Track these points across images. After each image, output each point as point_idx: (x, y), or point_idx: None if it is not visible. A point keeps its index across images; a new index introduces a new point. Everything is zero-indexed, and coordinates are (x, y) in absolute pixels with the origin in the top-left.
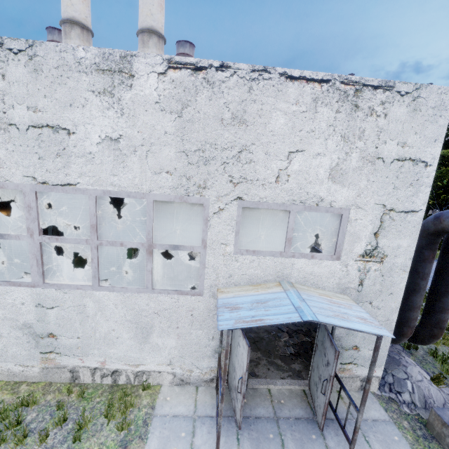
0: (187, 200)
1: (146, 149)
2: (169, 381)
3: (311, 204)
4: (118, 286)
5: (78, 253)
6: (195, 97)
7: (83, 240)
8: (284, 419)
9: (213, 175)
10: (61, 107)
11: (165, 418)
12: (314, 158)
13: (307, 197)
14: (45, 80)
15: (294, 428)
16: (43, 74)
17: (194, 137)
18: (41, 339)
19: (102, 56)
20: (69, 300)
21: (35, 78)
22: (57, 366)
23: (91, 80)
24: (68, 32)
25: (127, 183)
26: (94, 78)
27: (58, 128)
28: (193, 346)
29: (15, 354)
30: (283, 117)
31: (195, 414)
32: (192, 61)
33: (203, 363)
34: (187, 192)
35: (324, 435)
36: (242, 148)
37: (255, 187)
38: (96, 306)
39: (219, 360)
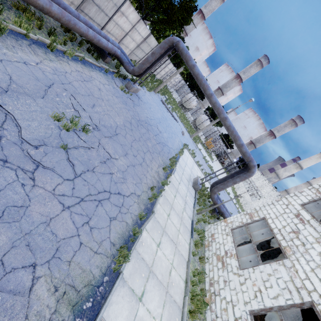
0: None
1: None
2: None
3: None
4: None
5: None
6: None
7: None
8: None
9: None
10: None
11: None
12: None
13: None
14: None
15: None
16: None
17: None
18: None
19: None
20: None
21: None
22: None
23: None
24: (298, 168)
25: None
26: None
27: None
28: None
29: None
30: None
31: None
32: None
33: None
34: None
35: None
36: None
37: None
38: None
39: None
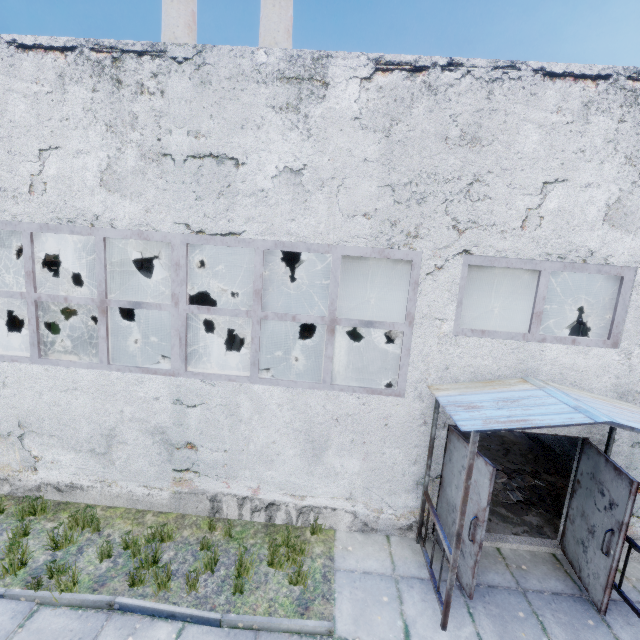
0: (389, 255)
1: (337, 183)
2: (346, 524)
3: (575, 260)
4: (284, 379)
5: (189, 352)
6: (410, 108)
7: (243, 312)
8: (535, 593)
9: (429, 219)
10: (230, 130)
11: (353, 574)
12: (582, 191)
13: (569, 250)
14: (213, 95)
15: (554, 607)
16: (212, 88)
17: (405, 164)
18: (176, 450)
19: (289, 60)
20: (218, 396)
21: (201, 94)
22: (194, 491)
23: (272, 92)
24: None
25: (308, 231)
26: (275, 90)
27: (224, 158)
28: (386, 472)
29: (140, 470)
30: (536, 132)
31: (395, 573)
32: (409, 59)
33: (398, 499)
34: (391, 243)
35: (607, 622)
36: (473, 178)
37: (489, 235)
38: (253, 406)
39: (426, 494)
